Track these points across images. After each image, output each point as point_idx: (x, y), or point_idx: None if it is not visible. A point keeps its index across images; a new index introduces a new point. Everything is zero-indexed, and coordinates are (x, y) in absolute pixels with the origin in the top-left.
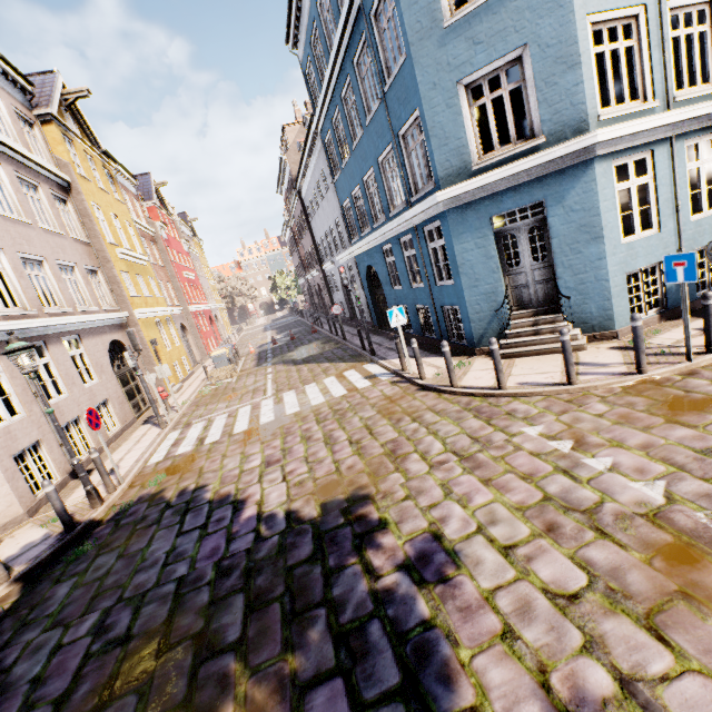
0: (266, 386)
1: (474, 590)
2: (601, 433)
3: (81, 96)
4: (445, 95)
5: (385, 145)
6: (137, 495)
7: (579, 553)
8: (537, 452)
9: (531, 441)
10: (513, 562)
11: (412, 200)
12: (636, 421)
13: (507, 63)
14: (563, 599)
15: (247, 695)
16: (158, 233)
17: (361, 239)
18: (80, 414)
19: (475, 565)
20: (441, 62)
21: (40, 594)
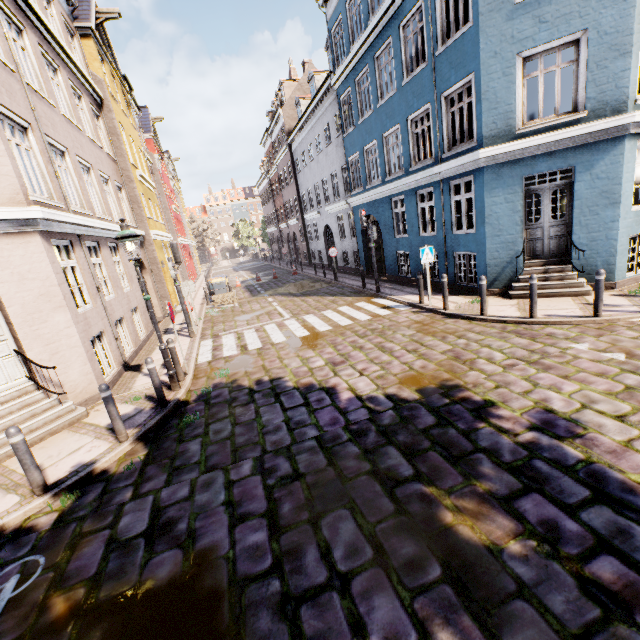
0: (278, 311)
1: (610, 441)
2: None
3: (112, 17)
4: (503, 64)
5: (422, 104)
6: (209, 384)
7: None
8: (597, 359)
9: (585, 353)
10: (631, 425)
11: (443, 156)
12: None
13: (565, 44)
14: None
15: (457, 505)
16: (155, 164)
17: (364, 191)
18: (123, 315)
19: (599, 427)
20: (505, 34)
21: (171, 449)
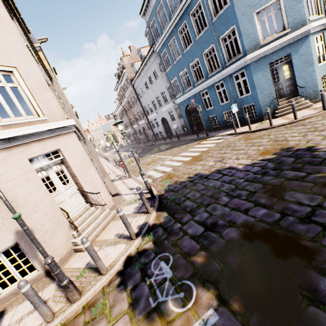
0: (163, 157)
1: None
2: None
3: (43, 41)
4: (248, 17)
5: (209, 45)
6: (164, 186)
7: None
8: None
9: None
10: None
11: (226, 65)
12: None
13: (273, 3)
14: None
15: None
16: None
17: (183, 94)
18: None
19: None
20: (246, 5)
21: (178, 208)
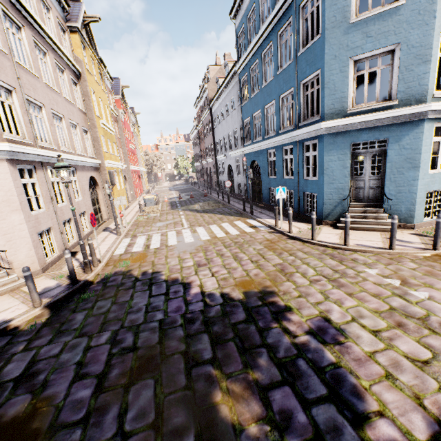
0: (182, 222)
1: (360, 351)
2: (417, 278)
3: (94, 20)
4: (341, 64)
5: (288, 88)
6: (113, 270)
7: (422, 340)
8: (378, 283)
9: (372, 276)
10: (381, 339)
11: (300, 125)
12: (438, 275)
13: (384, 52)
14: (419, 362)
15: (228, 388)
16: (120, 116)
17: (252, 144)
18: (72, 217)
19: (357, 338)
20: (342, 44)
21: (64, 317)
